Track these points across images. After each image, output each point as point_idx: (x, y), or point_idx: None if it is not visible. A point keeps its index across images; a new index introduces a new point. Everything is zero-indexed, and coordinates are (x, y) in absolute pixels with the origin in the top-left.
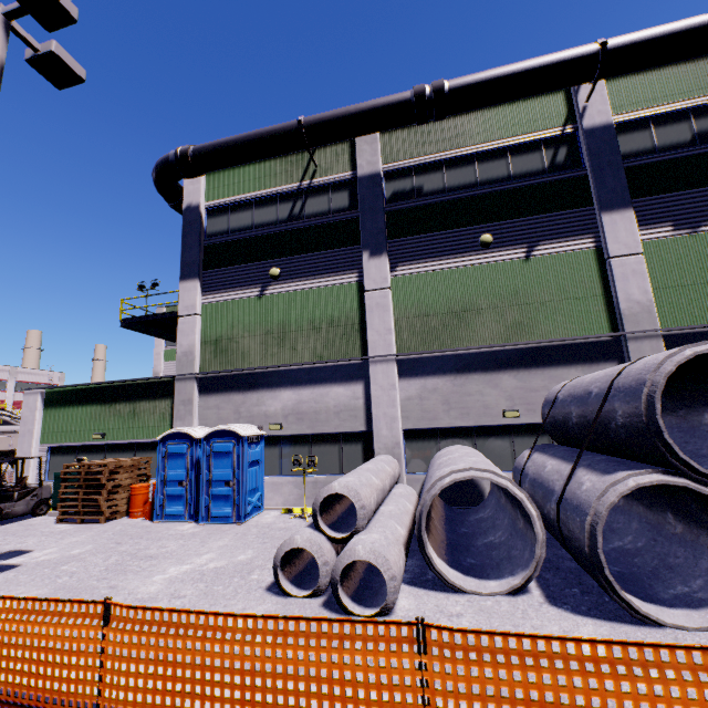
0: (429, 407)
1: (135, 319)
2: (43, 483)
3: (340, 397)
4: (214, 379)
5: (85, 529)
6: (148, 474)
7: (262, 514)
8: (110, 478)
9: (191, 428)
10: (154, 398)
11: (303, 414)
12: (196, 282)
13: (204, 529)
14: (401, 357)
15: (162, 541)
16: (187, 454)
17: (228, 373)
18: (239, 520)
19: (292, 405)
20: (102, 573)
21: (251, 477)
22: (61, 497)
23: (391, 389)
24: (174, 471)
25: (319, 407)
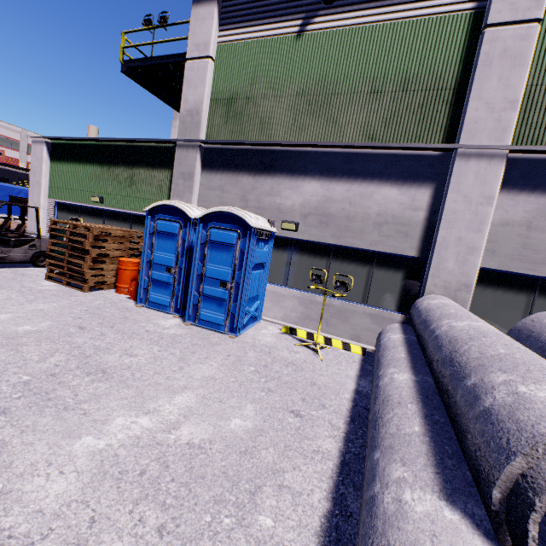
0: (540, 244)
1: (137, 62)
2: (42, 236)
3: (388, 203)
4: (220, 153)
5: (64, 294)
6: (141, 249)
7: (258, 327)
8: (94, 245)
9: (187, 204)
10: (152, 167)
11: (329, 217)
12: (212, 6)
13: (188, 333)
14: (514, 155)
15: (132, 341)
16: (178, 235)
17: (239, 146)
18: (232, 332)
19: (316, 202)
20: (12, 393)
21: (253, 282)
22: (48, 253)
23: (481, 204)
24: (161, 253)
25: (353, 212)
